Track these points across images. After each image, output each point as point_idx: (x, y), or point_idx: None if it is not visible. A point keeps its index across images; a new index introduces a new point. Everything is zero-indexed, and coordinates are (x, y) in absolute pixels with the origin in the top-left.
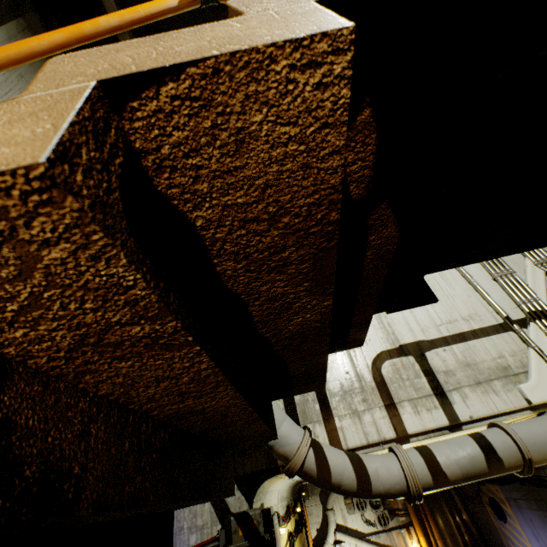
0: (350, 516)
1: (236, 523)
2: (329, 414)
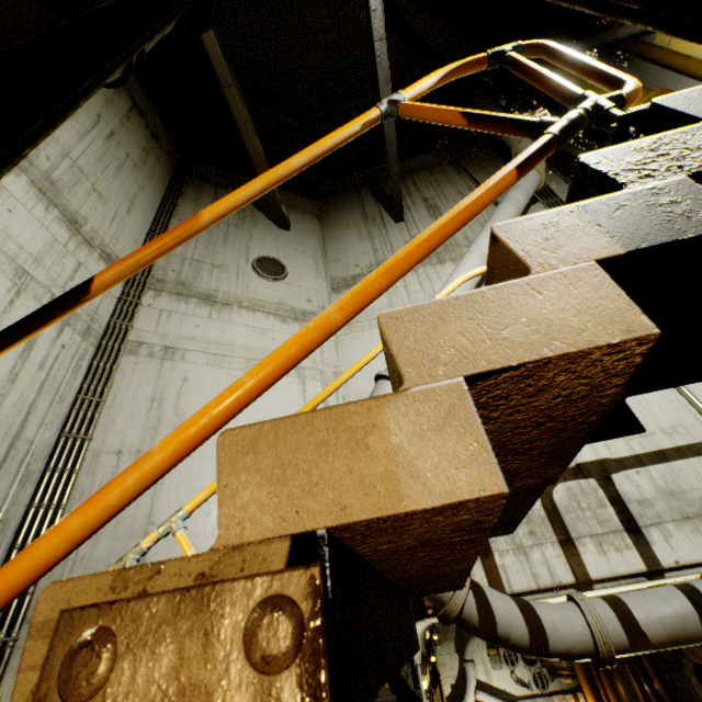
0: (496, 672)
1: None
2: (486, 547)
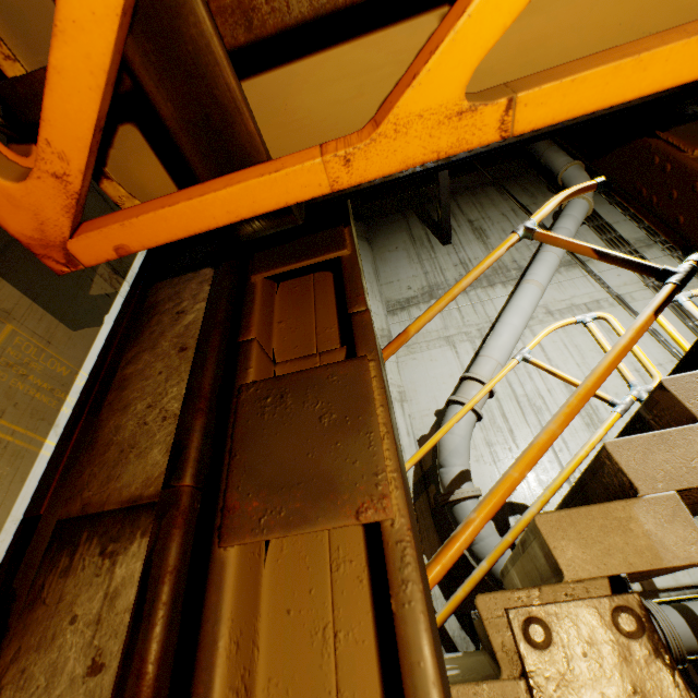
0: None
1: None
2: None
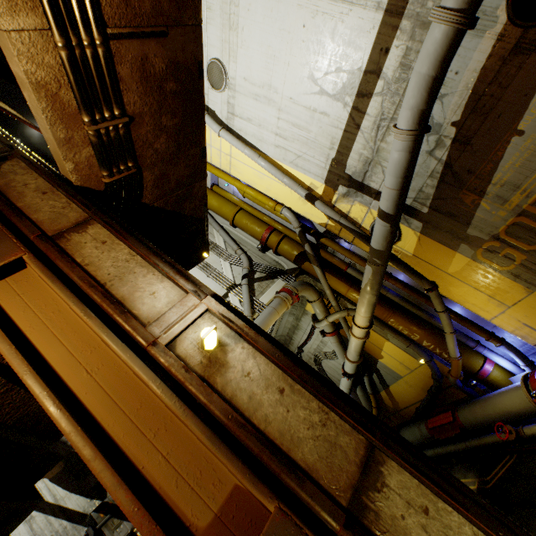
0: None
1: (97, 513)
2: None
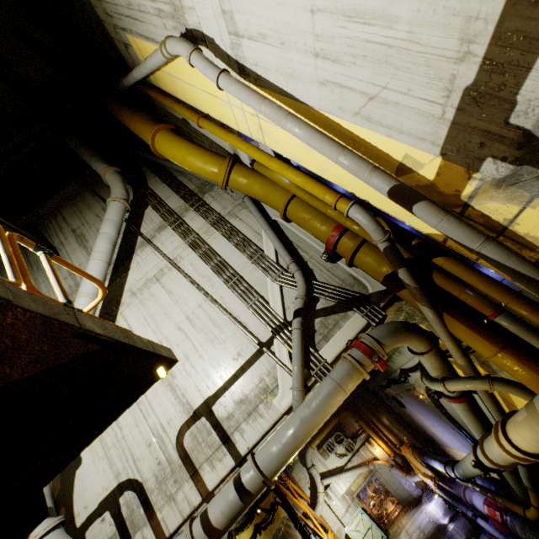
0: (328, 460)
1: None
2: (152, 511)
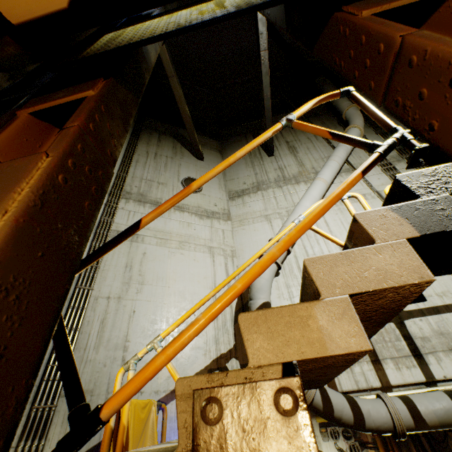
0: (325, 443)
1: None
2: None
